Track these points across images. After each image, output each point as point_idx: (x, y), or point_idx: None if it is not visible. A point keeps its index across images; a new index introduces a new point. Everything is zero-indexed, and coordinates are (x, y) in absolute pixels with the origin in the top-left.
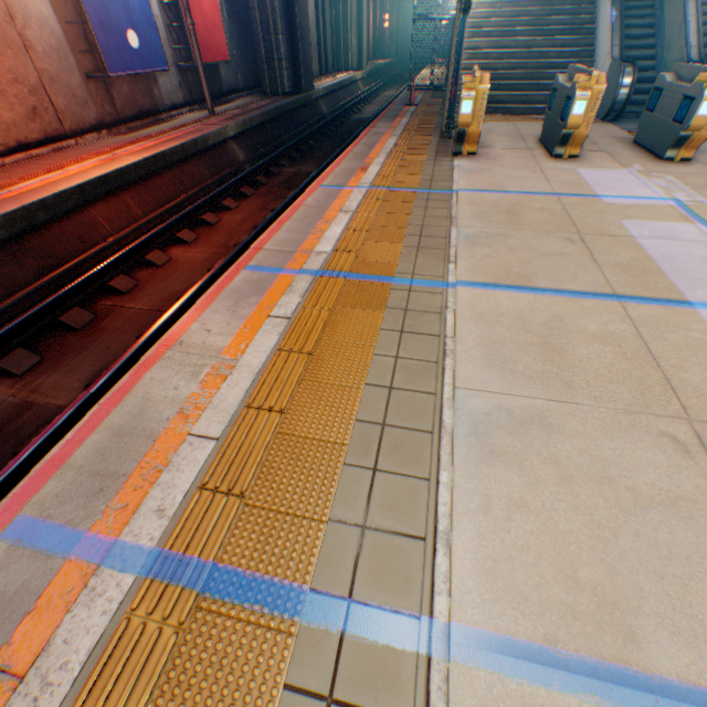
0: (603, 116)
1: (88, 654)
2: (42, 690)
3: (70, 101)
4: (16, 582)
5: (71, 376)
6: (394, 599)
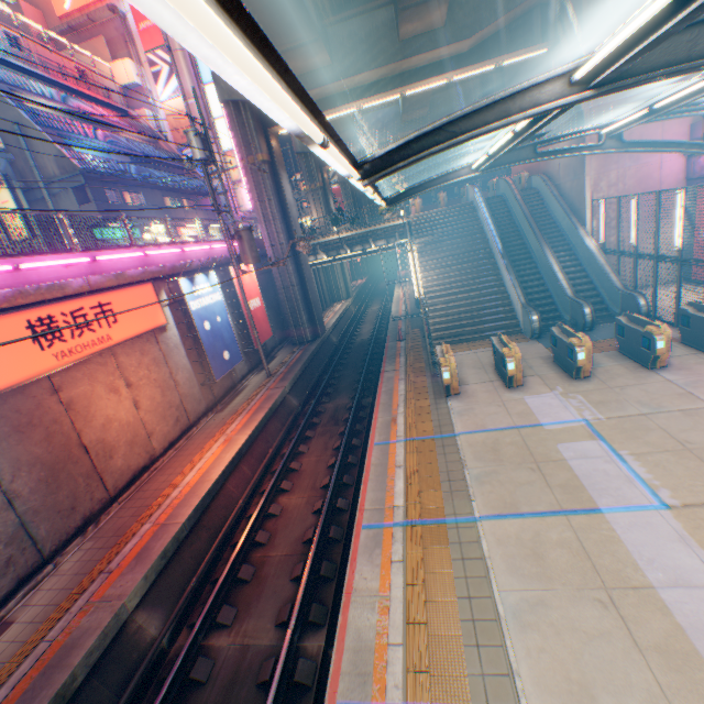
0: (530, 337)
1: None
2: None
3: (193, 403)
4: None
5: (261, 618)
6: (505, 702)
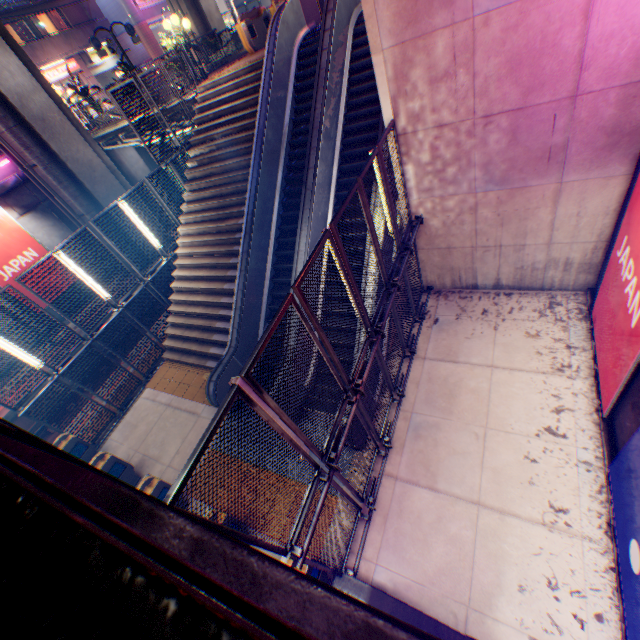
0: None
1: None
2: None
3: None
4: None
5: None
6: None
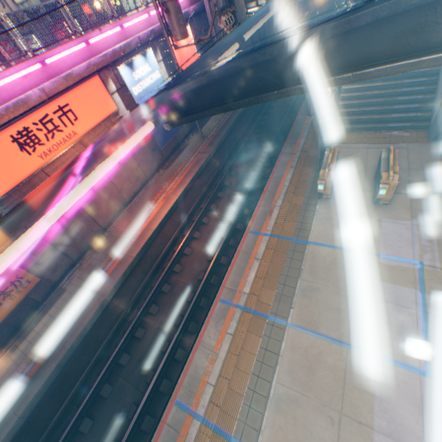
0: (432, 139)
1: (195, 436)
2: (189, 441)
3: (148, 165)
4: (180, 416)
5: (169, 317)
6: None
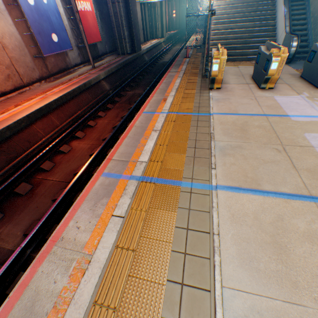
0: None
1: None
2: None
3: (26, 69)
4: None
5: (17, 226)
6: None
